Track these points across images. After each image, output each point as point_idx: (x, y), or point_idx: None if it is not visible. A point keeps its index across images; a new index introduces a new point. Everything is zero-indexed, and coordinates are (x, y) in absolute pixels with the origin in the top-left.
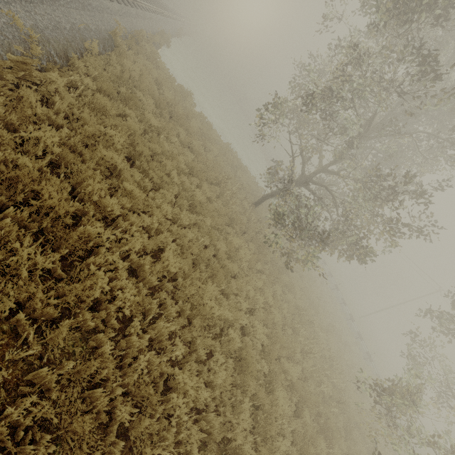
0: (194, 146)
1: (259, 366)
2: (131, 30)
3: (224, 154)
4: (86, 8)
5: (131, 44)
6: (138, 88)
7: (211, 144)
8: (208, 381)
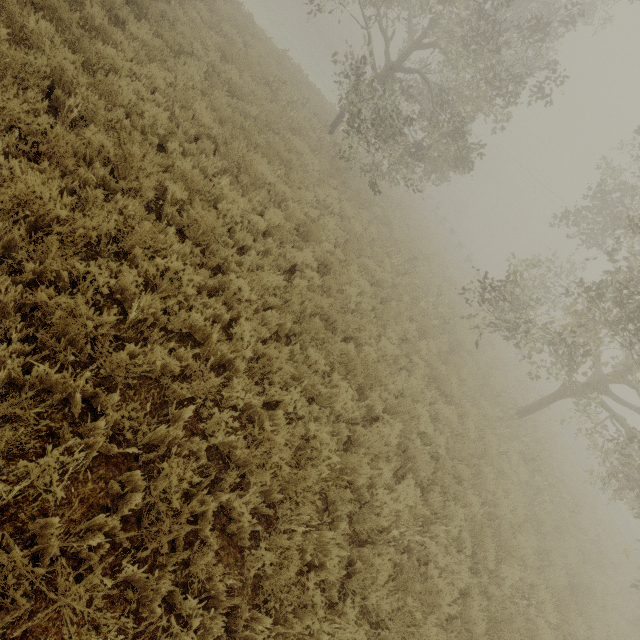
0: (226, 34)
1: (330, 246)
2: None
3: (278, 62)
4: None
5: None
6: None
7: (253, 39)
8: (266, 227)
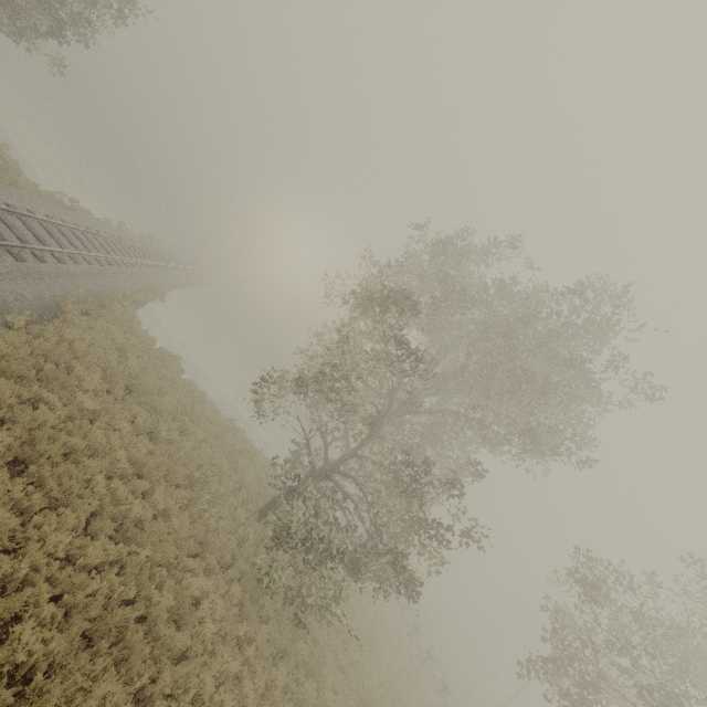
0: (160, 430)
1: None
2: (100, 290)
3: (219, 436)
4: (29, 276)
5: (91, 308)
6: (82, 360)
7: (195, 424)
8: None
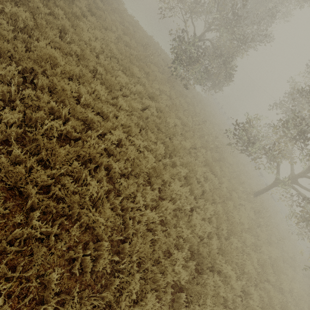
0: (126, 26)
1: (163, 105)
2: None
3: (148, 40)
4: None
5: None
6: None
7: (138, 29)
8: (135, 92)
